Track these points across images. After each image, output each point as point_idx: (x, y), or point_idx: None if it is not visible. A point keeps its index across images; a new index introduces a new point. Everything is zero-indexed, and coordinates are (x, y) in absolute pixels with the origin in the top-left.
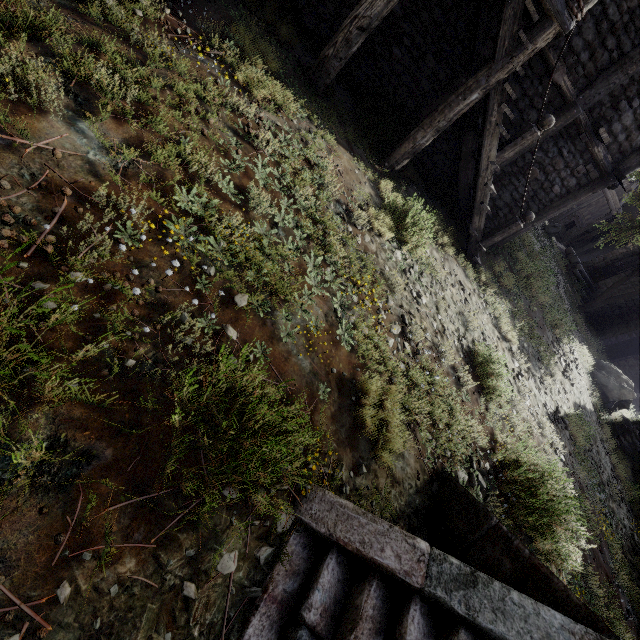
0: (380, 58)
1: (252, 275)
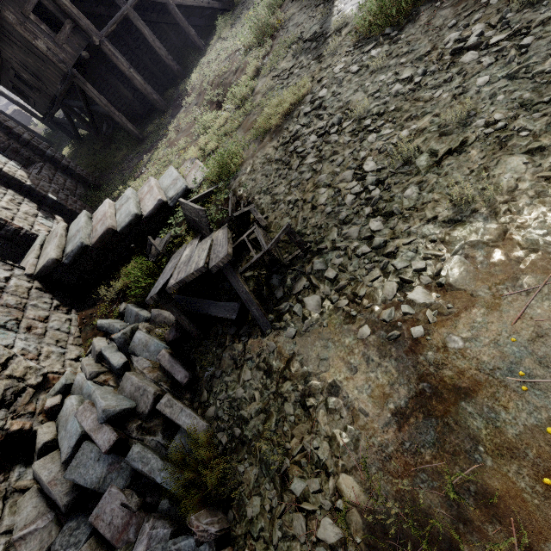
0: (165, 65)
1: (246, 32)
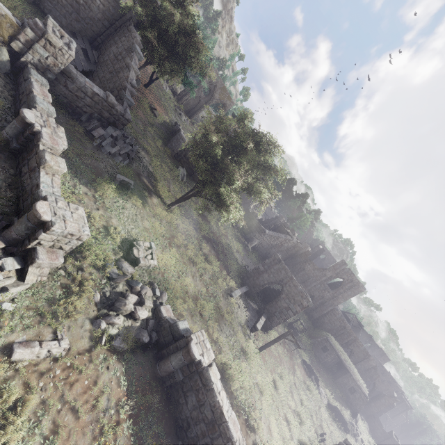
0: None
1: None
